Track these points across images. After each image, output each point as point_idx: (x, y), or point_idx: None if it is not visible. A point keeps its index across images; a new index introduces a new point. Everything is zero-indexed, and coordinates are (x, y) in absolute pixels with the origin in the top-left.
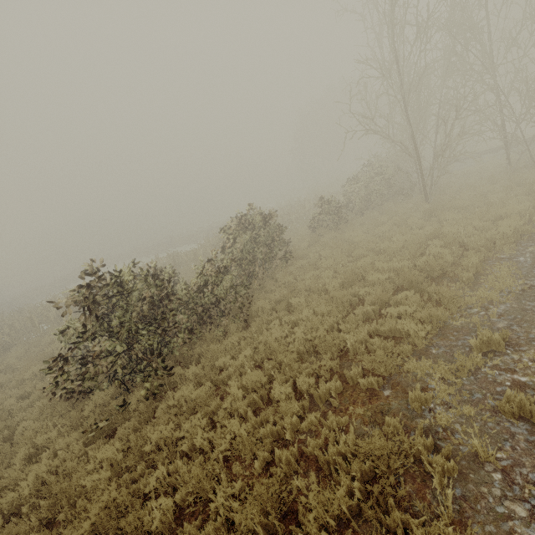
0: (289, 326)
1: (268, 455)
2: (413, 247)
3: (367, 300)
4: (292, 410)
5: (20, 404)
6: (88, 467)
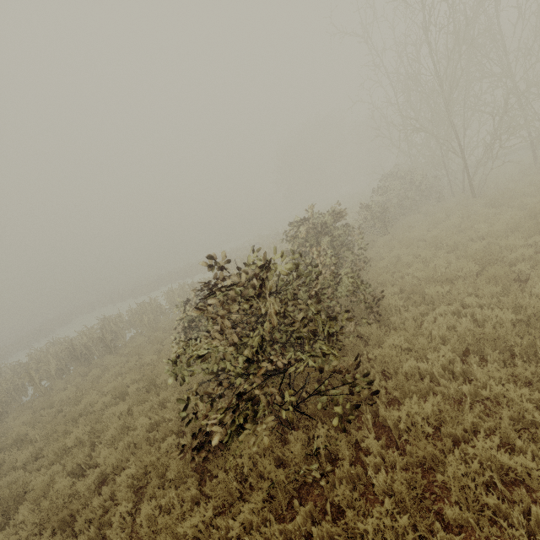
0: (456, 316)
1: None
2: (532, 224)
3: (530, 276)
4: None
5: (85, 483)
6: None
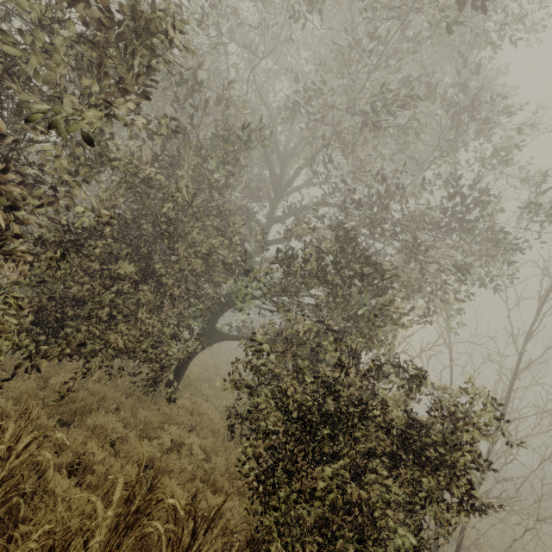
0: None
1: None
2: None
3: None
4: None
5: None
6: None
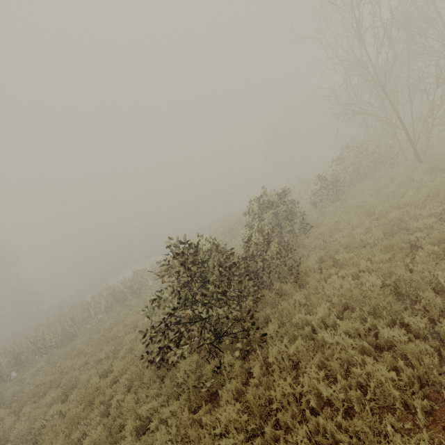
0: (350, 278)
1: (427, 402)
2: (444, 193)
3: (423, 244)
4: (423, 351)
5: (104, 381)
6: (216, 431)
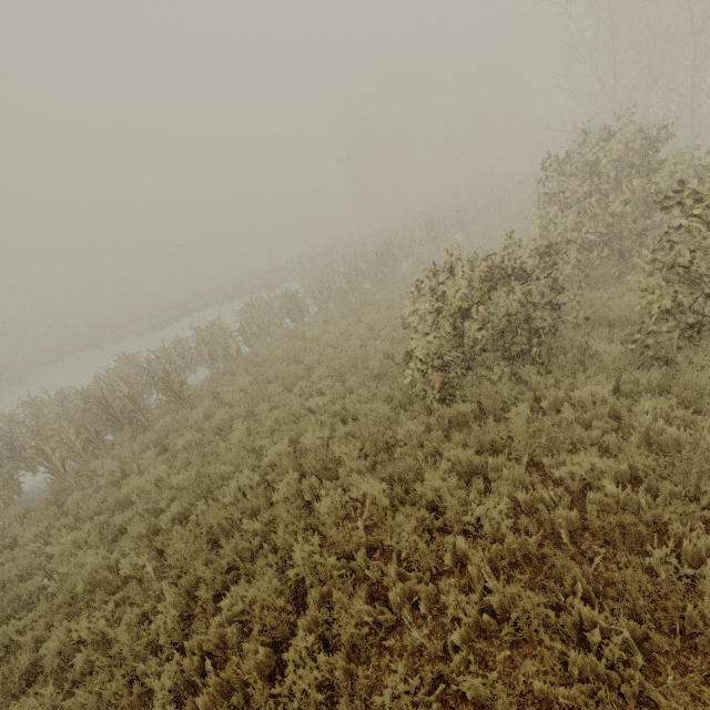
0: None
1: None
2: None
3: None
4: None
5: (481, 681)
6: None
